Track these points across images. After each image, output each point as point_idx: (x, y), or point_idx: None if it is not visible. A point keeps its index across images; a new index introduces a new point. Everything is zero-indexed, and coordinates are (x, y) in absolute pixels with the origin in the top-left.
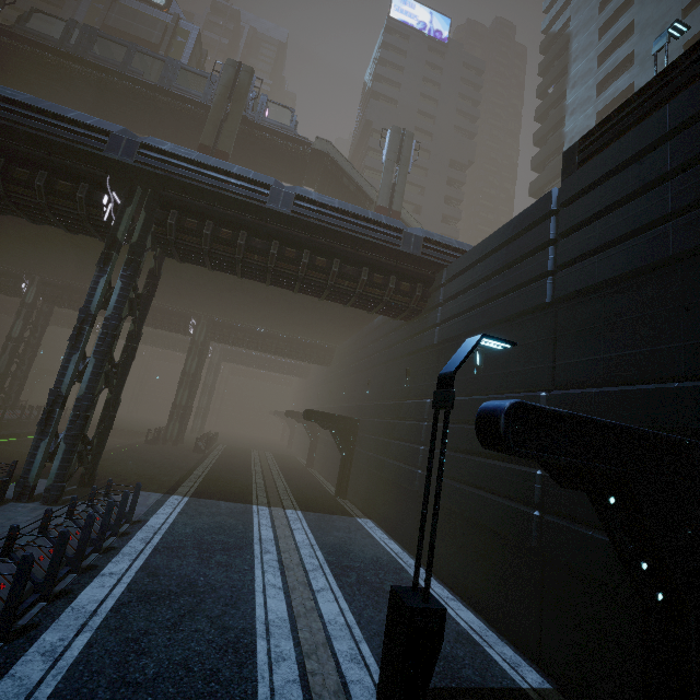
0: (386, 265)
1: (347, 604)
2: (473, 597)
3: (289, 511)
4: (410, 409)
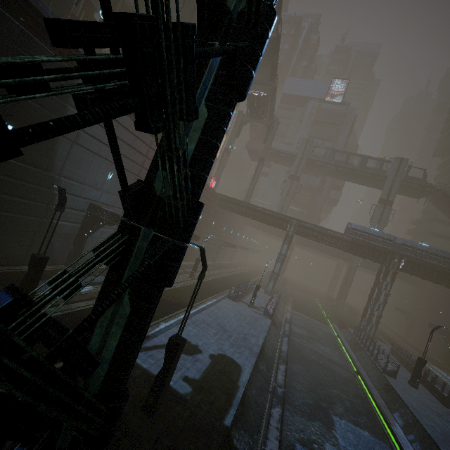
0: None
1: None
2: None
3: (433, 366)
4: None
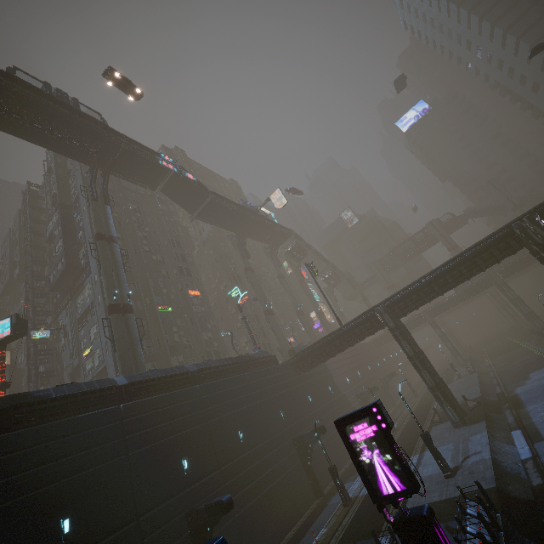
0: None
1: None
2: None
3: None
4: None
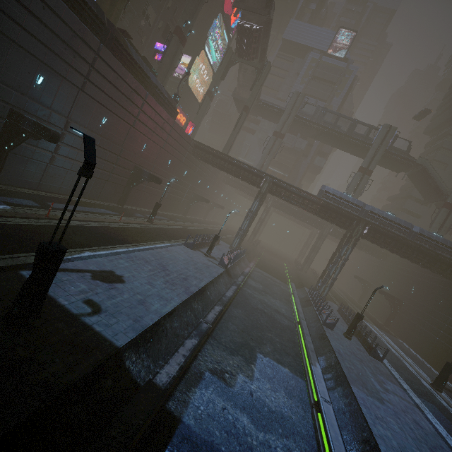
0: (449, 263)
1: (412, 361)
2: (450, 379)
3: (374, 326)
4: (439, 316)
